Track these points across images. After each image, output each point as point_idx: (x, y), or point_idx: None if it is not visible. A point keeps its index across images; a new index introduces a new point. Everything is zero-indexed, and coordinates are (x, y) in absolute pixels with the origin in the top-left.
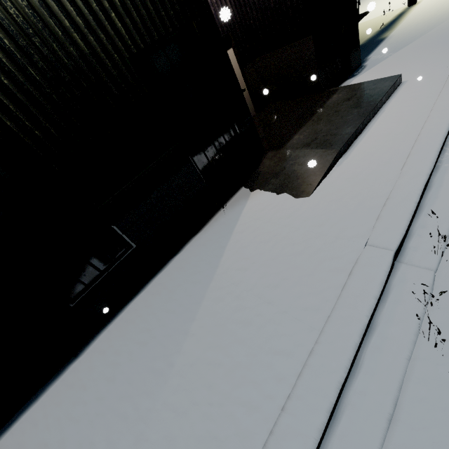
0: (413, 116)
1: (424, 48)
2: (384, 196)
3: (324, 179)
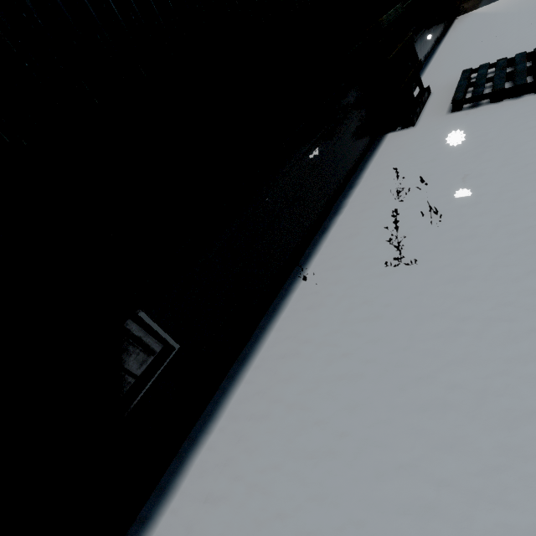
0: None
1: None
2: None
3: None
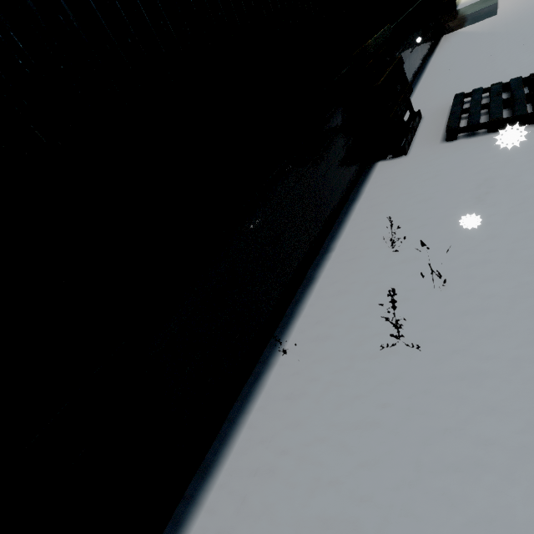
0: None
1: None
2: None
3: (498, 11)
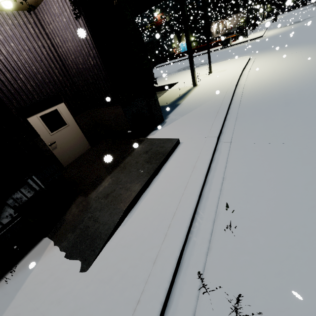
0: (180, 179)
1: (195, 118)
2: (141, 285)
3: (107, 244)
